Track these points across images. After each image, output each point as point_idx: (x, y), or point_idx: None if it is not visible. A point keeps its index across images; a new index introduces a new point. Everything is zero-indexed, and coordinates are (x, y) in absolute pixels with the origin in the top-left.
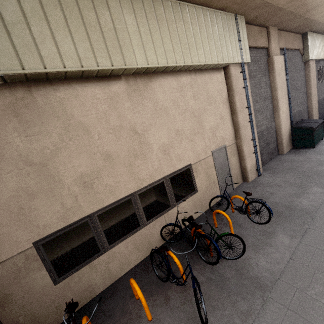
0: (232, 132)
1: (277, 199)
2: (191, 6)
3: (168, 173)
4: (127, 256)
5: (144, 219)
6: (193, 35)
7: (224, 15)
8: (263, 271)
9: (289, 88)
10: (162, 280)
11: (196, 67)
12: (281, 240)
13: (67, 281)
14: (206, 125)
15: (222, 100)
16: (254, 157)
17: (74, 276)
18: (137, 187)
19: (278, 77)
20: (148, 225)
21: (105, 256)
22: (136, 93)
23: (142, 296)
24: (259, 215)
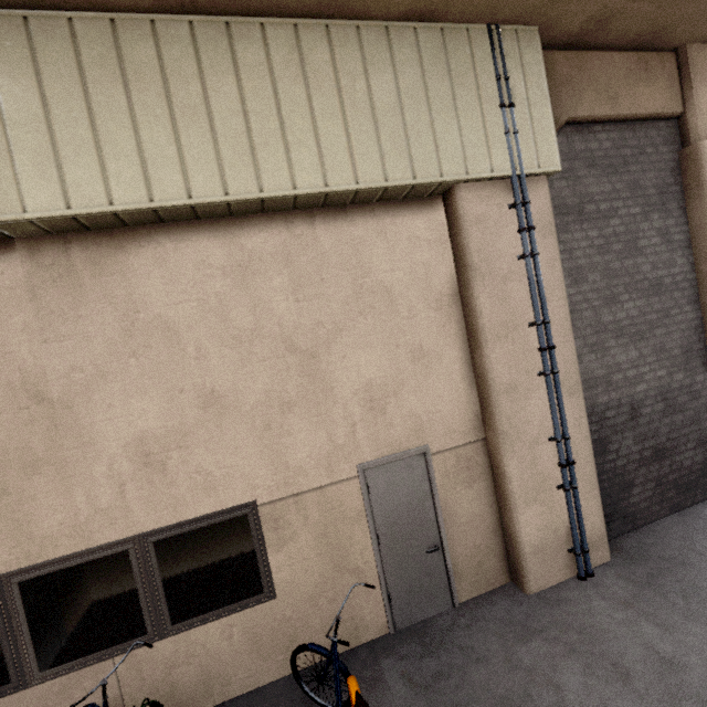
0: (470, 403)
1: None
2: (279, 24)
3: (151, 527)
4: None
5: (29, 664)
6: (277, 109)
7: (433, 35)
8: None
9: None
10: None
11: (303, 202)
12: None
13: None
14: (342, 378)
15: (429, 298)
16: (564, 501)
17: None
18: (22, 558)
19: None
20: (45, 683)
21: None
22: (64, 285)
23: None
24: None
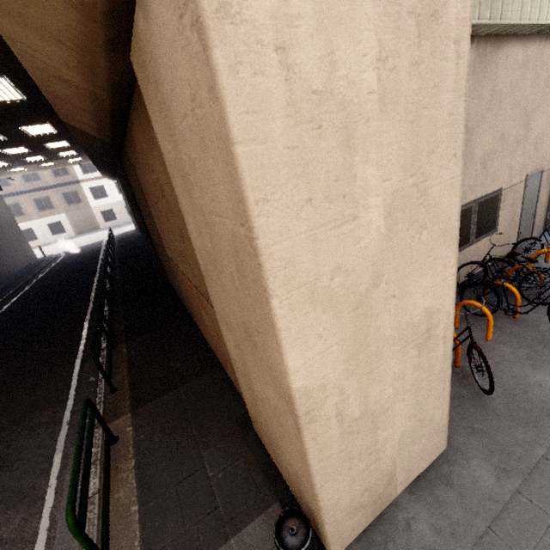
0: None
1: None
2: None
3: (478, 196)
4: None
5: None
6: None
7: None
8: None
9: None
10: (492, 309)
11: None
12: None
13: None
14: (532, 131)
15: None
16: None
17: None
18: None
19: None
20: None
21: None
22: (481, 67)
23: (490, 314)
24: None
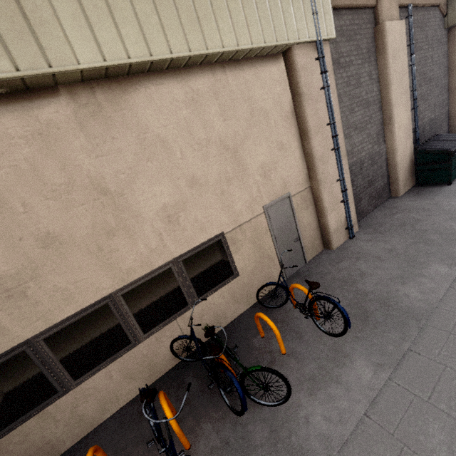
0: (303, 169)
1: (370, 286)
2: None
3: (179, 254)
4: (113, 391)
5: (138, 332)
6: None
7: None
8: (314, 436)
9: (415, 80)
10: (147, 445)
11: (222, 57)
12: (358, 373)
13: (1, 444)
14: (250, 162)
15: (282, 114)
16: (343, 208)
17: (12, 435)
18: (120, 283)
19: (394, 62)
20: (147, 339)
21: (69, 398)
22: (98, 118)
23: None
24: (330, 321)
